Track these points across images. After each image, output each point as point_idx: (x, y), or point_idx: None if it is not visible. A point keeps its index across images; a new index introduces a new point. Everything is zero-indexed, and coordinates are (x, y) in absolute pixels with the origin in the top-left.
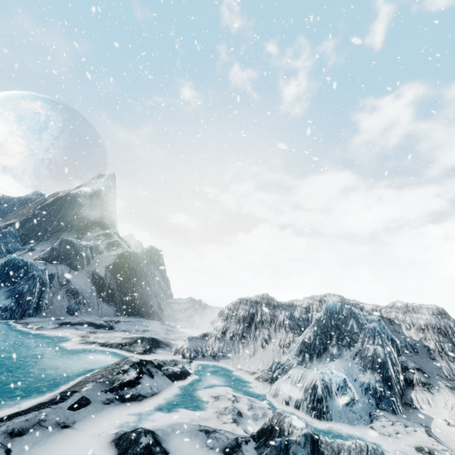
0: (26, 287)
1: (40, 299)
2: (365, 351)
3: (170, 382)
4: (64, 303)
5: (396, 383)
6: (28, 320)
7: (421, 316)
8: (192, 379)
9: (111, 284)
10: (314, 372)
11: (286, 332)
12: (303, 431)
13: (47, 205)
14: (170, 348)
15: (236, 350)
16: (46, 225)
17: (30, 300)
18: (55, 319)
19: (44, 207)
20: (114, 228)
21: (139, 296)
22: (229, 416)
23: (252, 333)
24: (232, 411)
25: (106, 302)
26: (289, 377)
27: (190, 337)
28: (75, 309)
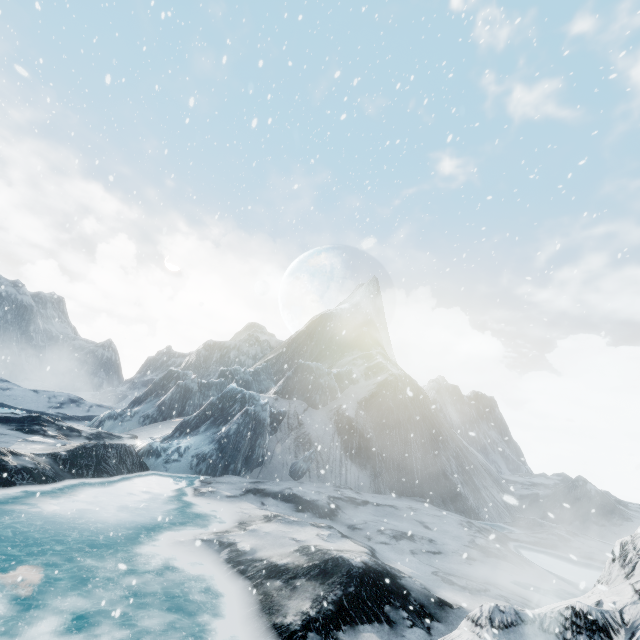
0: (234, 427)
1: (254, 448)
2: None
3: None
4: (289, 457)
5: None
6: (221, 478)
7: None
8: None
9: (365, 431)
10: None
11: None
12: None
13: (300, 332)
14: (427, 633)
15: None
16: (299, 357)
17: (237, 447)
18: (253, 481)
19: (297, 335)
20: (381, 348)
21: (420, 457)
22: None
23: None
24: None
25: (356, 462)
26: None
27: (500, 611)
28: (302, 470)
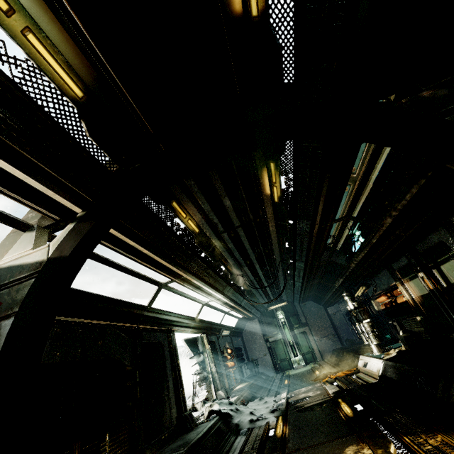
0: None
1: None
2: None
3: None
4: None
5: None
6: None
7: None
8: None
9: None
10: None
11: None
12: None
13: None
14: None
15: None
16: None
17: None
18: None
19: None
20: None
21: None
22: None
23: None
24: None
25: None
26: None
27: None
28: None
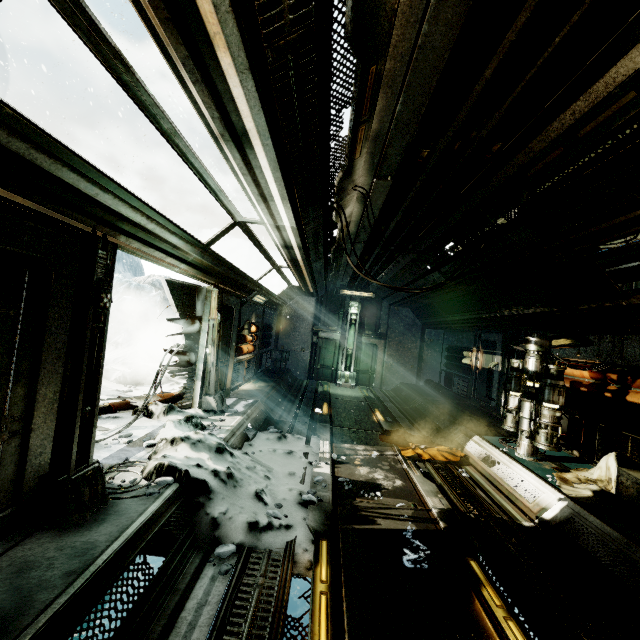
0: None
1: None
2: None
3: None
4: None
5: None
6: None
7: None
8: None
9: None
10: None
11: None
12: None
13: None
14: None
15: None
16: None
17: None
18: None
19: None
20: None
21: None
22: None
23: None
24: None
25: None
26: None
27: None
28: None
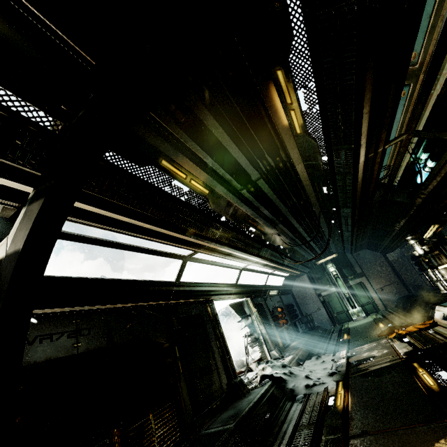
0: None
1: None
2: None
3: None
4: None
5: None
6: None
7: None
8: None
9: None
10: None
11: None
12: None
13: None
14: None
15: None
16: None
17: None
18: None
19: None
20: None
21: None
22: None
23: None
24: None
25: None
26: None
27: None
28: None
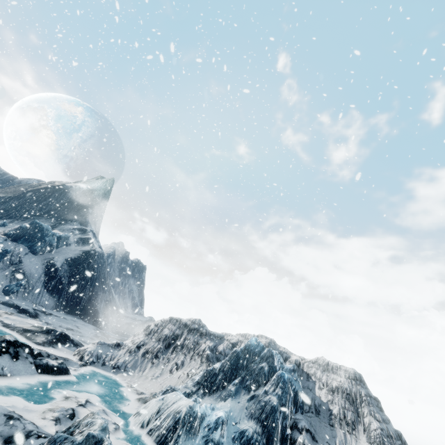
0: None
1: None
2: (262, 397)
3: (34, 372)
4: (5, 281)
5: (278, 439)
6: None
7: (337, 377)
8: (66, 378)
9: (63, 277)
10: (188, 400)
11: (201, 362)
12: (89, 432)
13: (38, 189)
14: (77, 348)
15: (142, 368)
16: (29, 207)
17: None
18: None
19: (35, 190)
20: (94, 227)
21: (88, 297)
22: (55, 414)
23: (167, 354)
24: (63, 411)
25: (50, 293)
26: (162, 400)
27: (101, 342)
28: (13, 290)
